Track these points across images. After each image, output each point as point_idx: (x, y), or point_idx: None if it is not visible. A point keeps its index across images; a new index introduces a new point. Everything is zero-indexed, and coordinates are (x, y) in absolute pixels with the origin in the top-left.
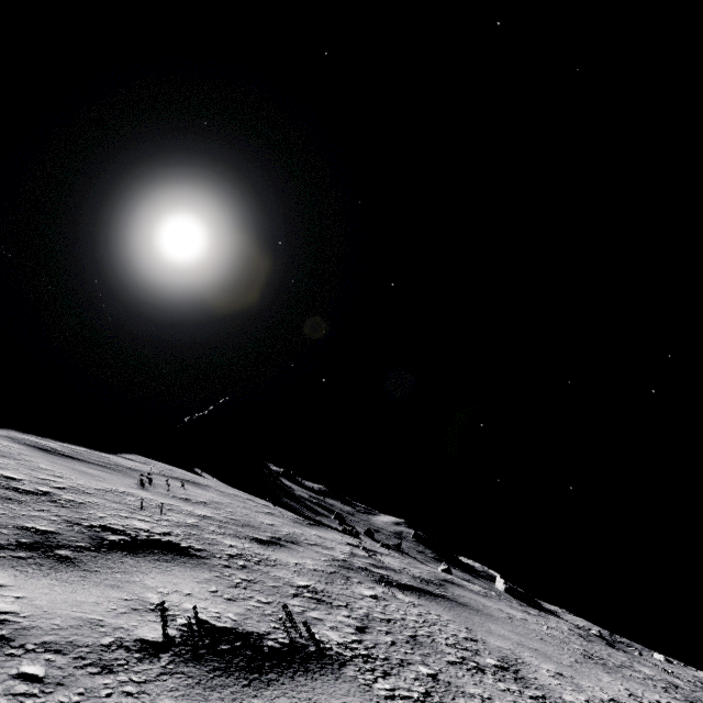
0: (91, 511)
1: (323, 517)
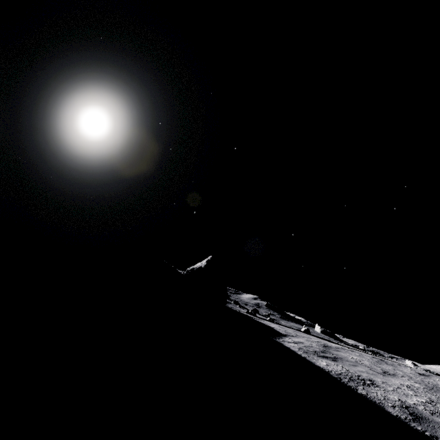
0: None
1: (230, 304)
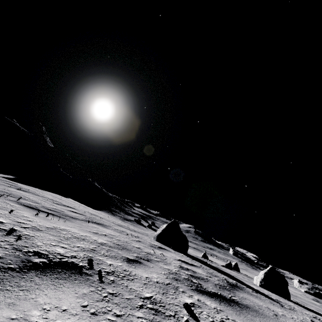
0: None
1: (132, 217)
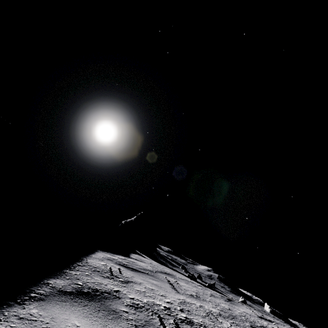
0: None
1: (176, 268)
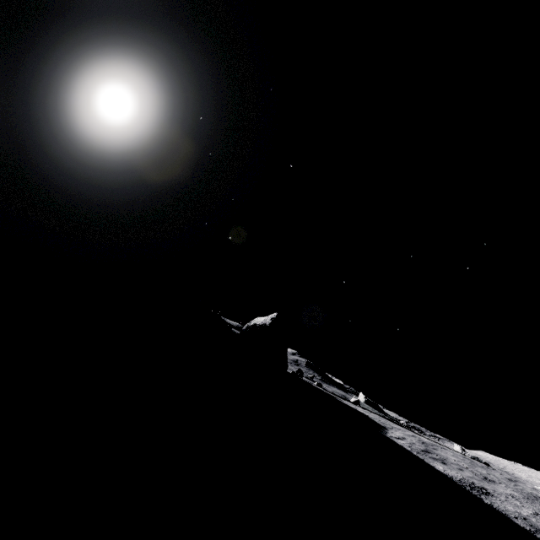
0: None
1: None
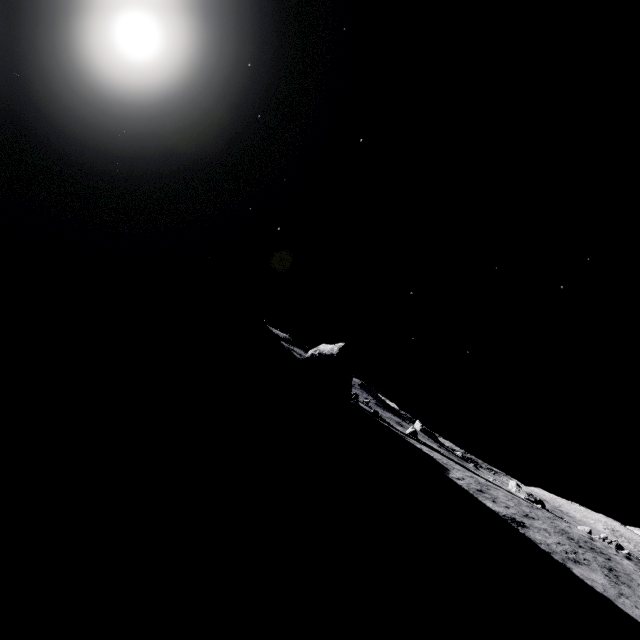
0: (582, 555)
1: None
